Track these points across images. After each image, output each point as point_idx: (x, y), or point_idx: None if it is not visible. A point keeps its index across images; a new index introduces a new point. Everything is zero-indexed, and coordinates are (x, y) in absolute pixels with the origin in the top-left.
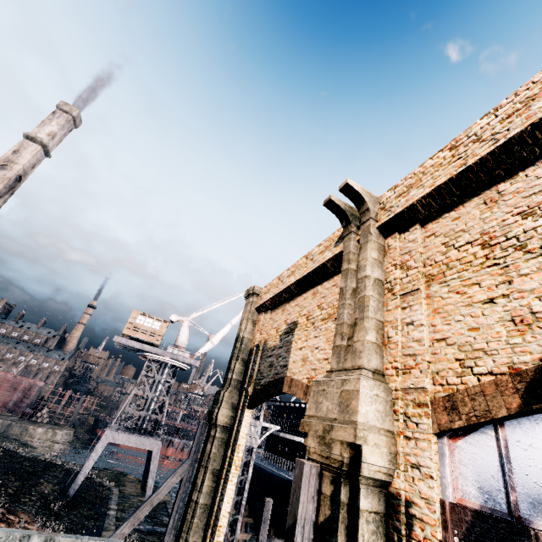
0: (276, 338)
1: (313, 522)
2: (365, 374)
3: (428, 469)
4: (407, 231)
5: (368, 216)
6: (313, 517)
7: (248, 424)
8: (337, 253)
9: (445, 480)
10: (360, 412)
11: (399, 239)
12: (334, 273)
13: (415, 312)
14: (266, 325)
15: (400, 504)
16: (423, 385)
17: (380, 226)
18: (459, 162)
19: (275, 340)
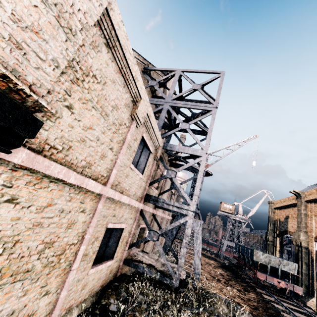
0: (283, 219)
1: (295, 252)
2: (302, 232)
3: (313, 246)
4: (311, 203)
5: (301, 197)
6: (295, 252)
7: (279, 241)
8: (296, 202)
9: (315, 247)
10: (300, 238)
11: (309, 204)
12: (296, 205)
13: (312, 221)
14: (278, 214)
15: (309, 251)
16: (312, 234)
17: (304, 201)
18: (316, 195)
19: (282, 219)
